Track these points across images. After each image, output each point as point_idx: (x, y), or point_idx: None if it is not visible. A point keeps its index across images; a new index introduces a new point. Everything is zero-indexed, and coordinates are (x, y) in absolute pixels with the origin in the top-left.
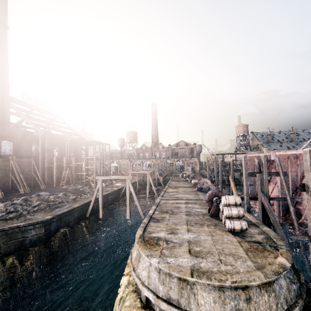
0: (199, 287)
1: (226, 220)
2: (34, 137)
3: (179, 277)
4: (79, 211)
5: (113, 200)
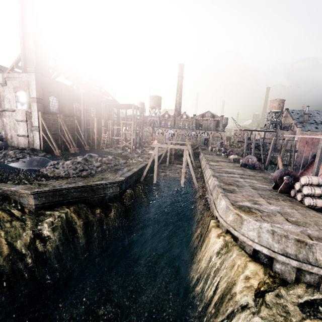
0: (318, 248)
1: (306, 198)
2: (75, 94)
3: (297, 239)
4: (136, 175)
5: (153, 167)
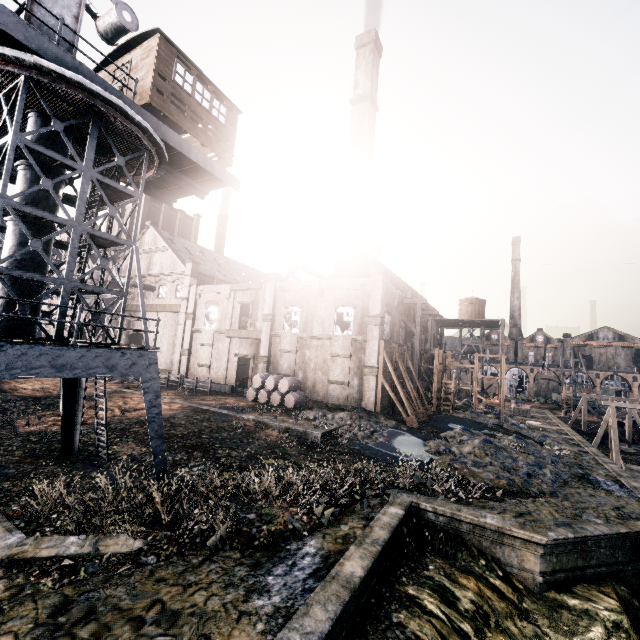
0: None
1: None
2: (402, 306)
3: None
4: None
5: None
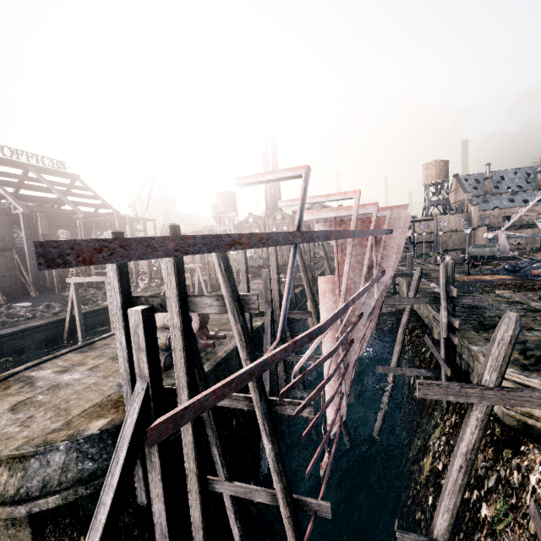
0: None
1: None
2: (15, 217)
3: None
4: (48, 331)
5: None
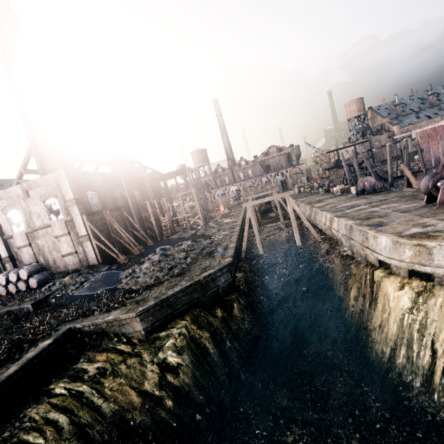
0: None
1: None
2: (112, 180)
3: None
4: (234, 252)
5: (241, 238)
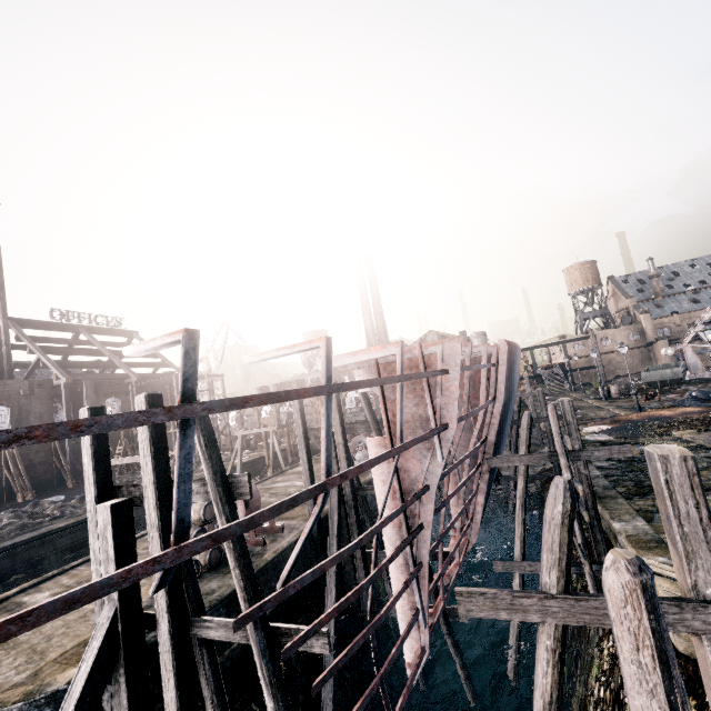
0: None
1: None
2: (57, 389)
3: None
4: (75, 534)
5: None
